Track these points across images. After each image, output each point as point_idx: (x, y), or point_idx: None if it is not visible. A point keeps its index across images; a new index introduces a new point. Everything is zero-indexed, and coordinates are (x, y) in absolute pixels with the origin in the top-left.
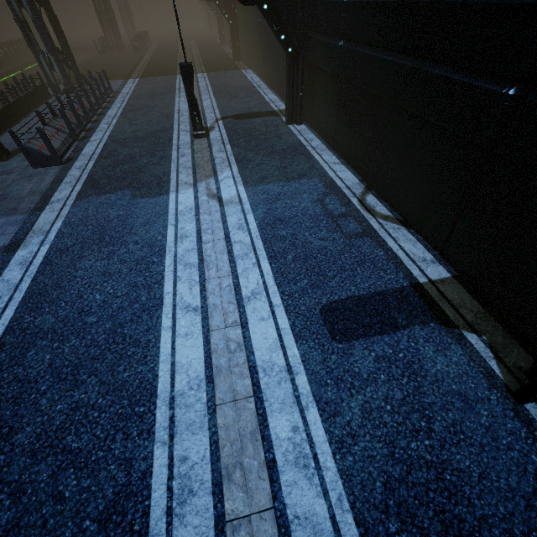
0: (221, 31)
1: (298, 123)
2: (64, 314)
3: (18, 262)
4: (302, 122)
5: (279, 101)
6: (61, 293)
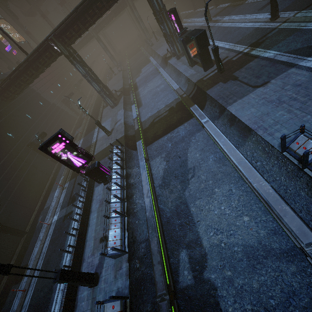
0: None
1: (196, 10)
2: None
3: None
4: (197, 9)
5: (192, 10)
6: None
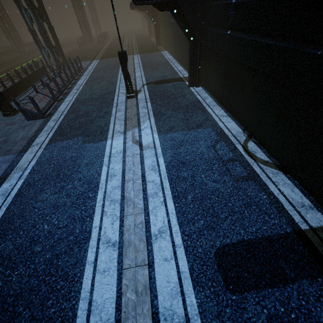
0: (150, 28)
1: (196, 86)
2: (20, 241)
3: (1, 193)
4: (199, 85)
5: (184, 70)
6: (22, 222)
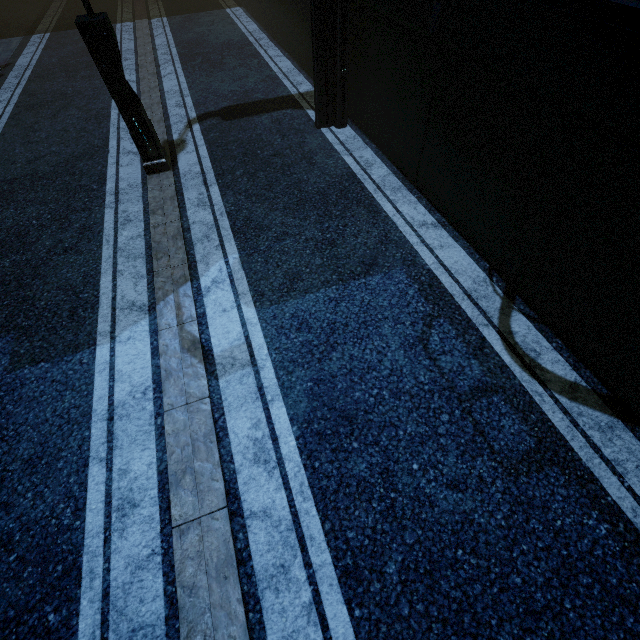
0: None
1: (338, 125)
2: None
3: None
4: (346, 121)
5: (297, 72)
6: None
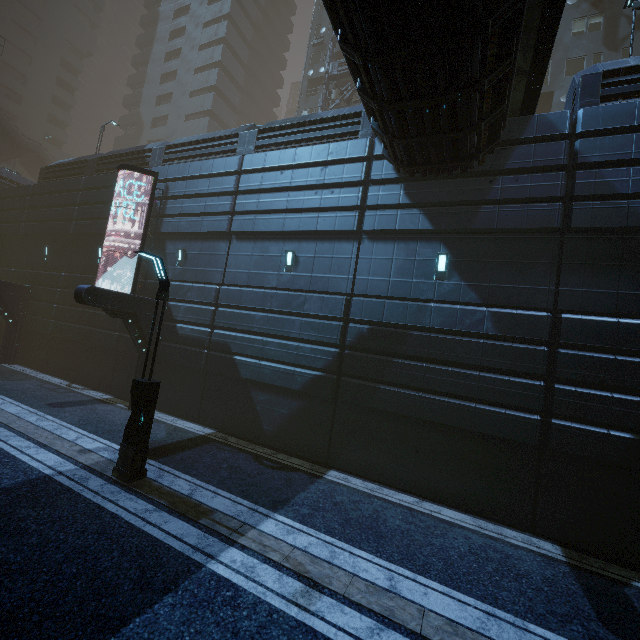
0: None
1: (11, 363)
2: None
3: None
4: (15, 362)
5: None
6: None
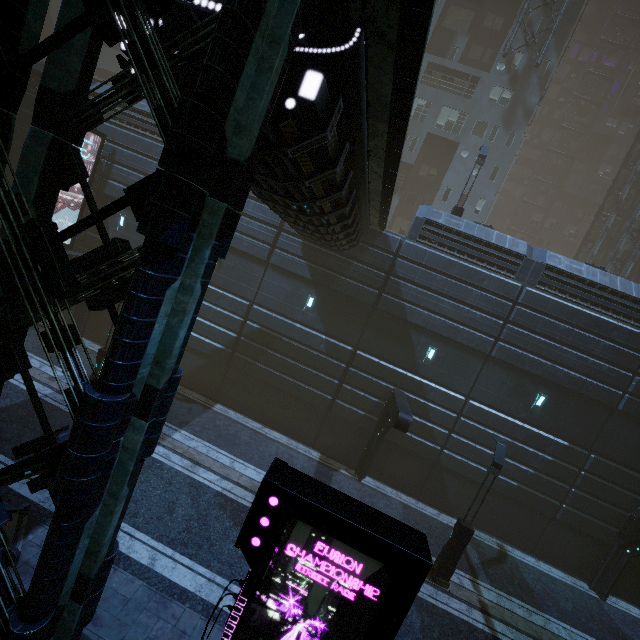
0: None
1: None
2: None
3: None
4: None
5: None
6: None
